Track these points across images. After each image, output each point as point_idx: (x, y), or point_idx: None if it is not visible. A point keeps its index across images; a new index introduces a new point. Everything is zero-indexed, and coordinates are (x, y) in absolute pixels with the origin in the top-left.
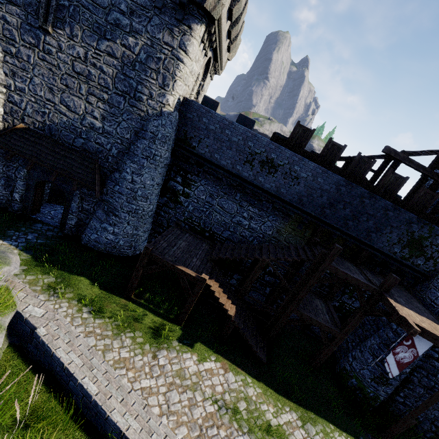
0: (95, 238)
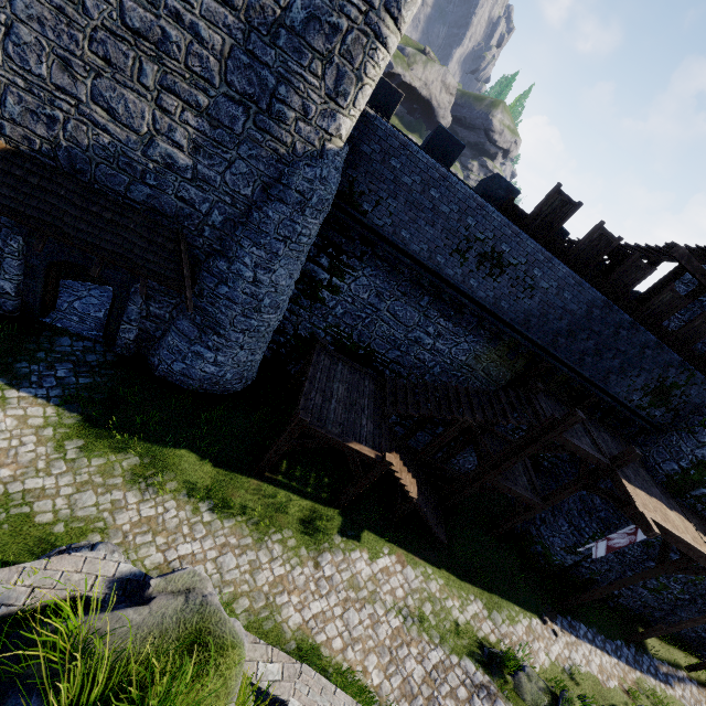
0: (180, 369)
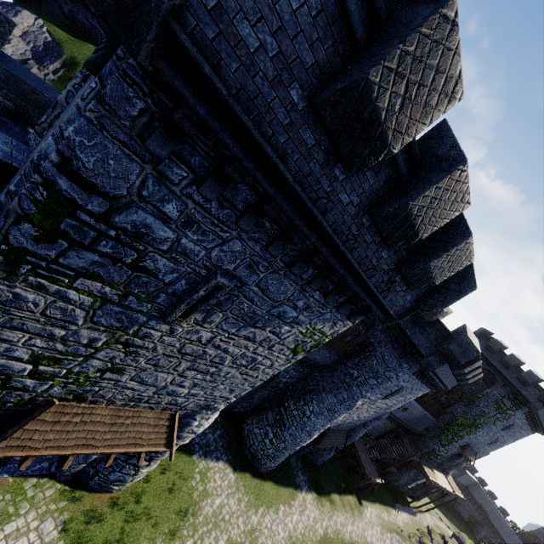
0: (321, 460)
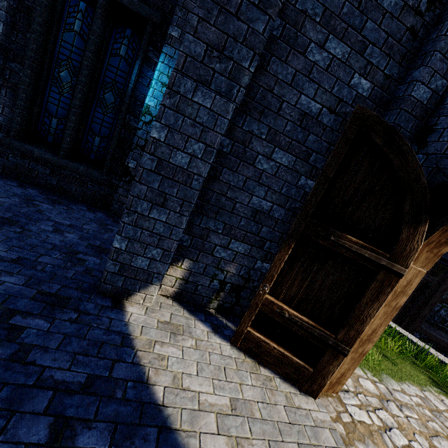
0: None
